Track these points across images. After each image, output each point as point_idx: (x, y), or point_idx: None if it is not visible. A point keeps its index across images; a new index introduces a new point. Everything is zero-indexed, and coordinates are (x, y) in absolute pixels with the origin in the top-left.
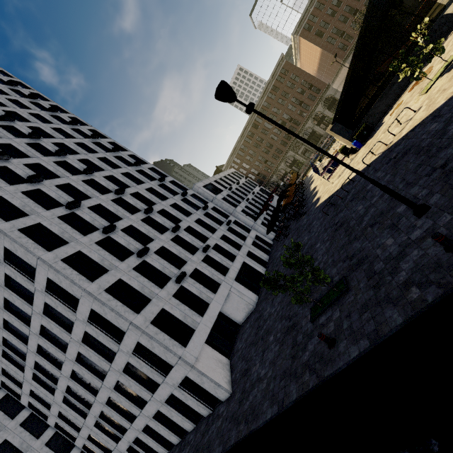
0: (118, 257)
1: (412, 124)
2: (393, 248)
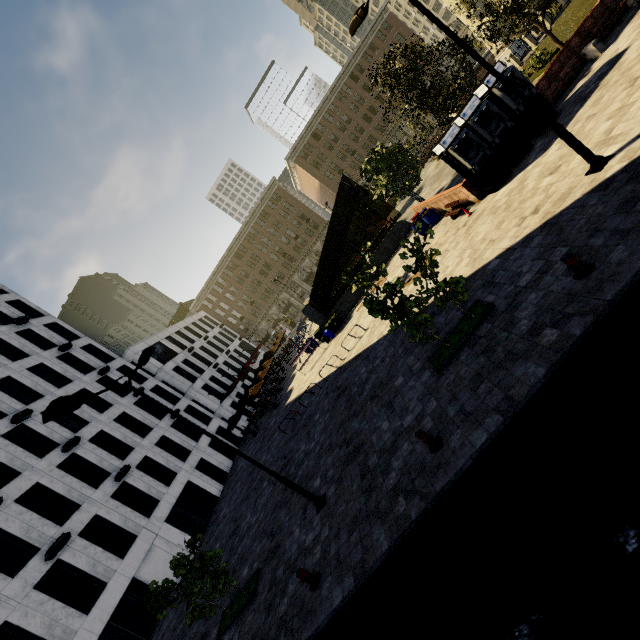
0: None
1: (359, 347)
2: (294, 548)
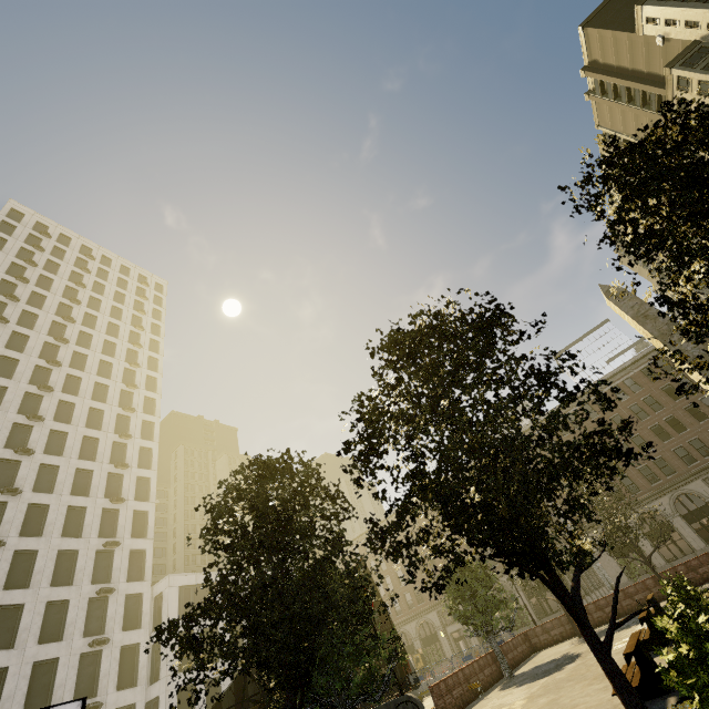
0: None
1: None
2: None
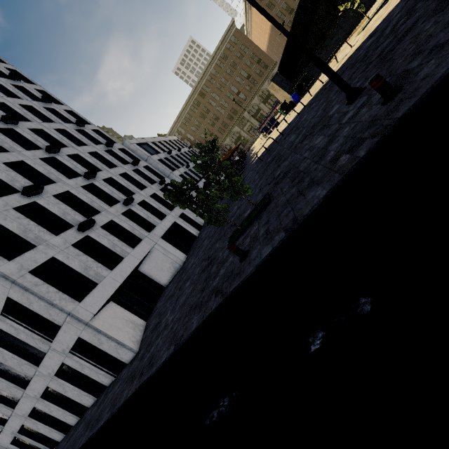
0: None
1: (348, 55)
2: (322, 142)
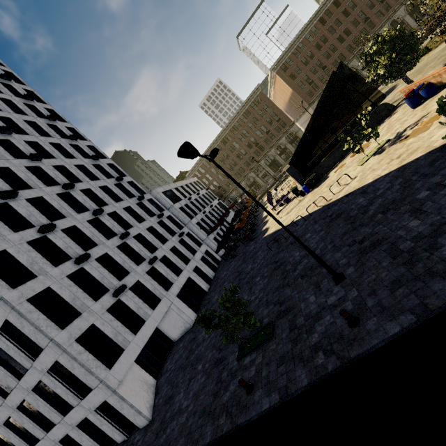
0: (52, 260)
1: (347, 189)
2: (313, 307)
